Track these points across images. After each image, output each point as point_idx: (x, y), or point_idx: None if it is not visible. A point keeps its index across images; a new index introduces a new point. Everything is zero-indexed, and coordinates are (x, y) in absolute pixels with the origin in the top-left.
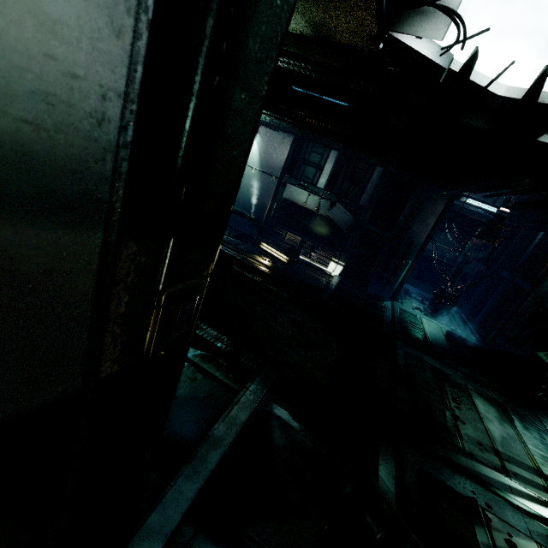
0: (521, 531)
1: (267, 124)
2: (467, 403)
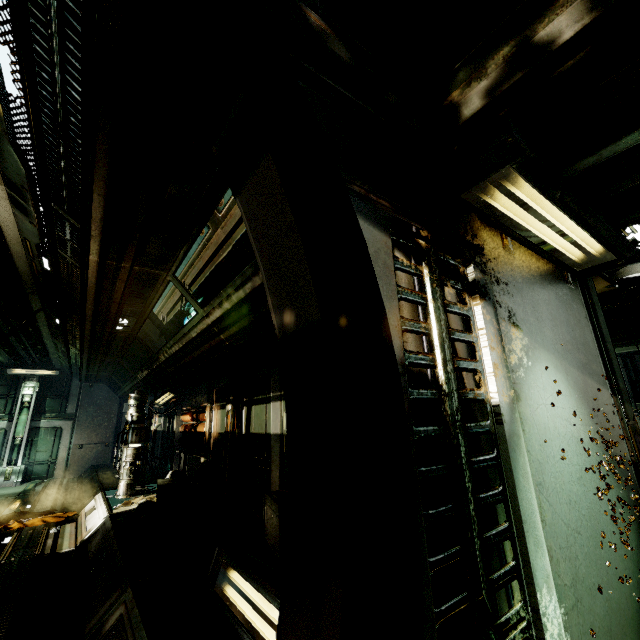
0: None
1: None
2: None
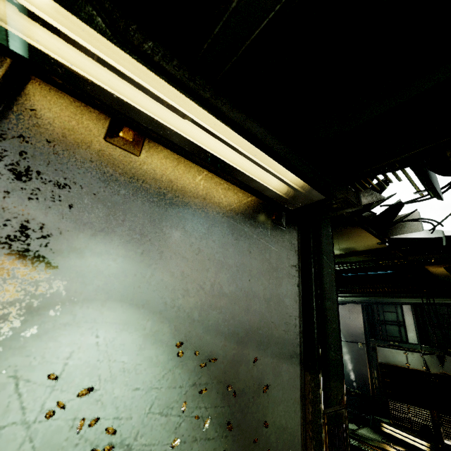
0: None
1: None
2: None
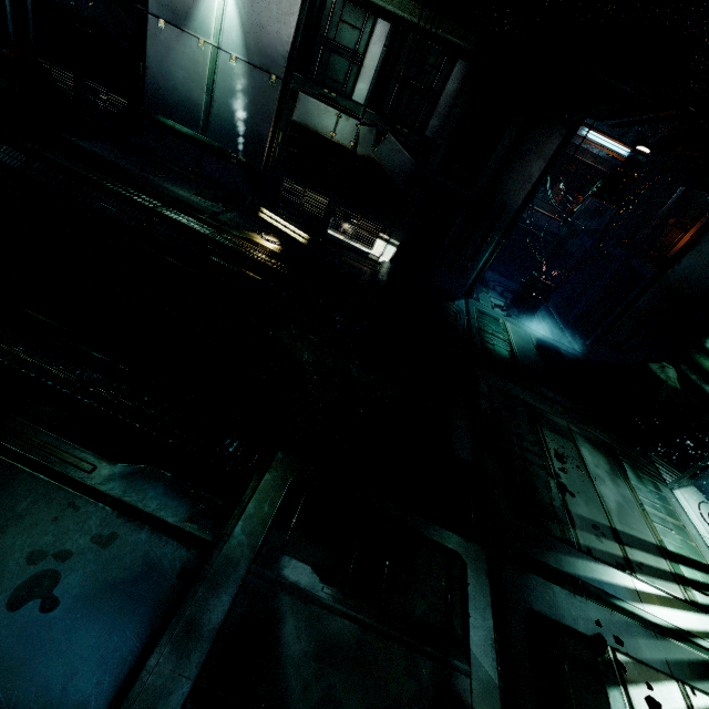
0: (659, 669)
1: None
2: (573, 458)
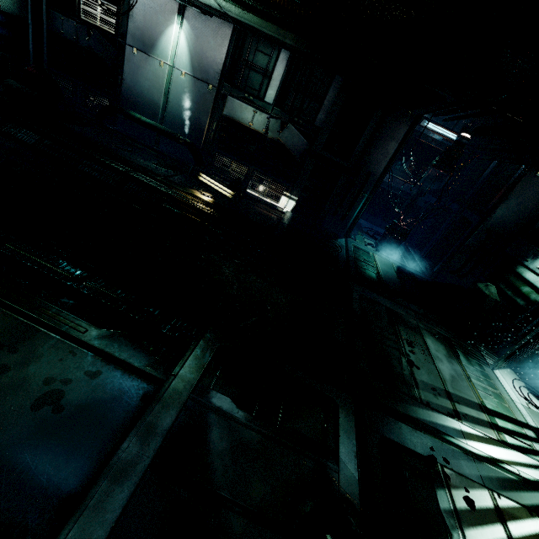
0: (475, 481)
1: (195, 3)
2: (419, 345)
